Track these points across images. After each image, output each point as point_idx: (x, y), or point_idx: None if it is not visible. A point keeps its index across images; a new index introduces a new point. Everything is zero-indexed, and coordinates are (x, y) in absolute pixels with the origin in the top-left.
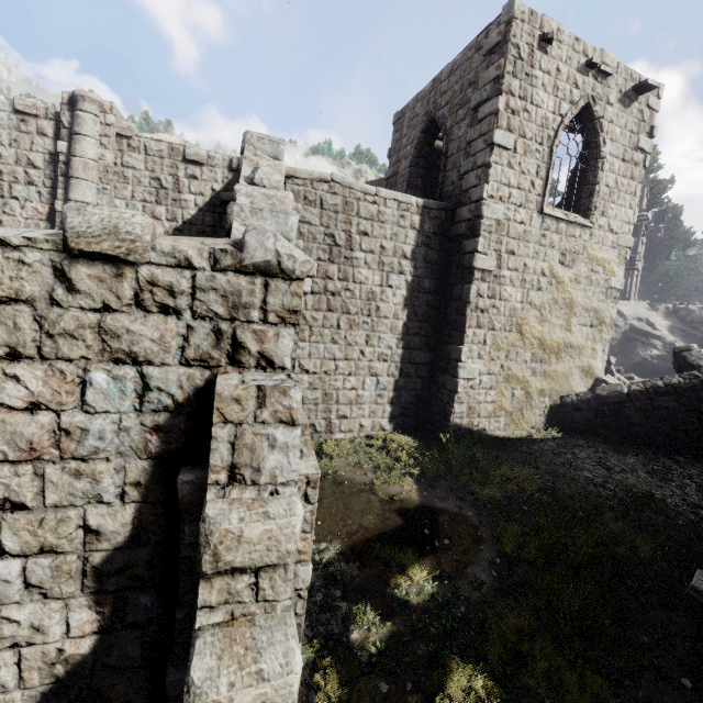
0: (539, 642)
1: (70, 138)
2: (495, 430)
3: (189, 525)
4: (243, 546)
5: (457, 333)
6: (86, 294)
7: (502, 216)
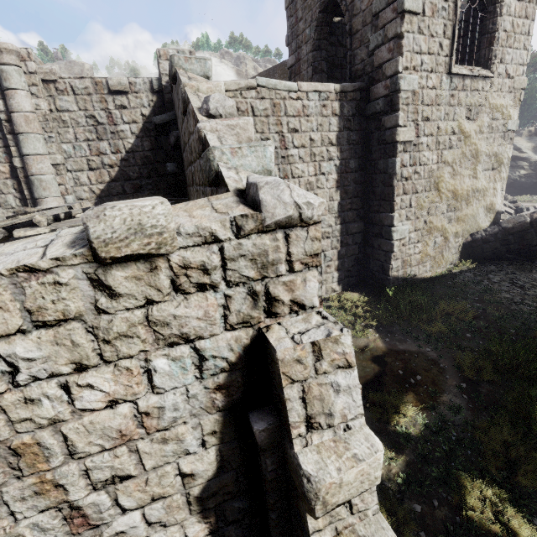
0: (523, 449)
1: (3, 95)
2: (423, 273)
3: (269, 458)
4: (343, 488)
5: (386, 203)
6: (128, 296)
7: (417, 86)
